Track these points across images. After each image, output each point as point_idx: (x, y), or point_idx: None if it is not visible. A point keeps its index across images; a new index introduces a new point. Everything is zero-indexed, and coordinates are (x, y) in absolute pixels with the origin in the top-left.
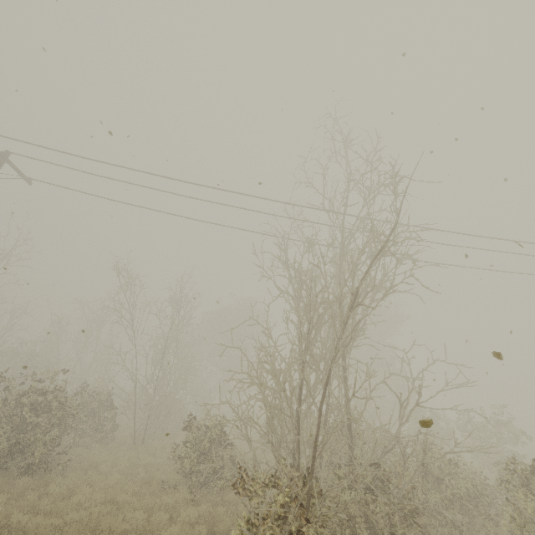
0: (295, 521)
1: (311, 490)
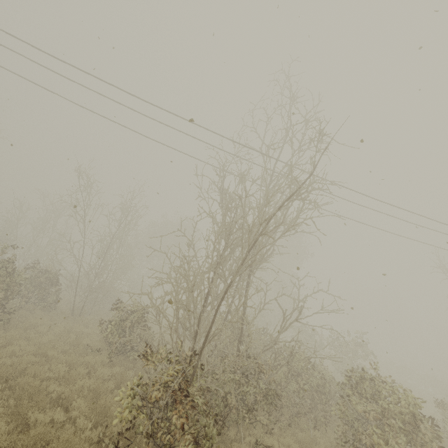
0: (180, 387)
1: (197, 367)
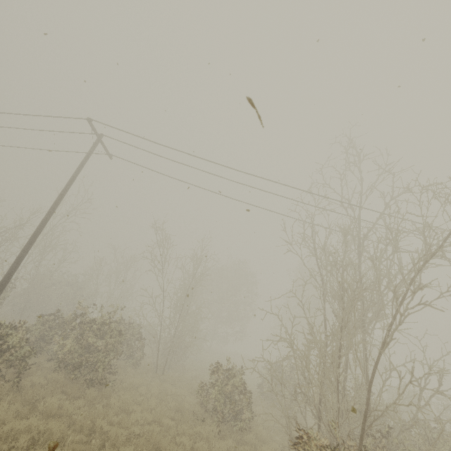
0: None
1: None
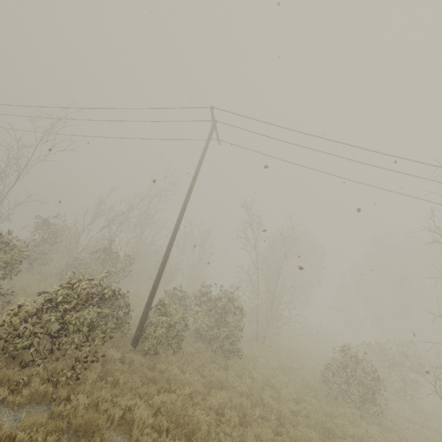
0: None
1: None
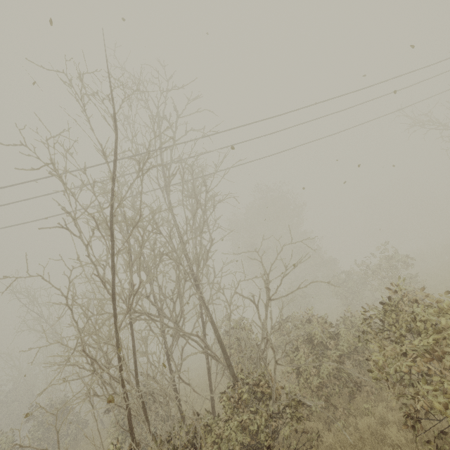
0: None
1: None
